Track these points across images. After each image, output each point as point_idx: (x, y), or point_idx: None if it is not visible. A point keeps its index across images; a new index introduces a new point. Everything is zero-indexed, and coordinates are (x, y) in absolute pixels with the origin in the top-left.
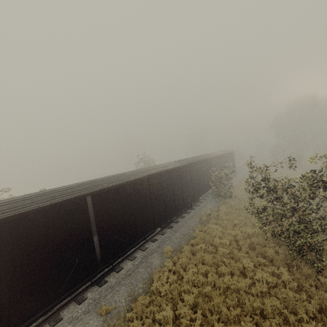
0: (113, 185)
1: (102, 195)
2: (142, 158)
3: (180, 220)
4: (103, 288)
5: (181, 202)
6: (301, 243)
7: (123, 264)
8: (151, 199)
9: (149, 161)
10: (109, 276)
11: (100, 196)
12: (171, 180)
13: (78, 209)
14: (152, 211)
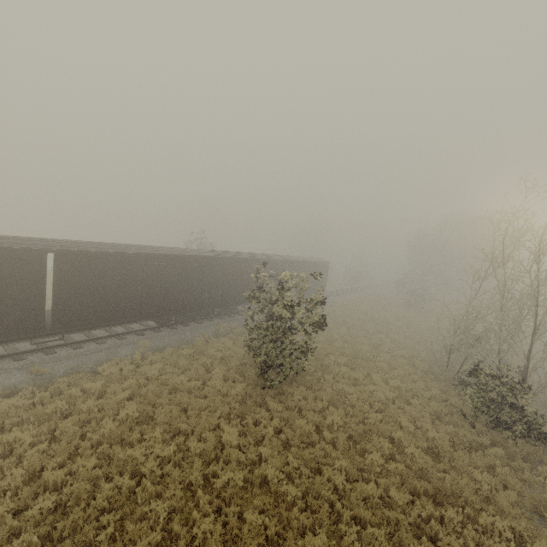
0: (88, 250)
1: (70, 258)
2: (199, 238)
3: (192, 325)
4: (48, 356)
5: (195, 301)
6: (262, 360)
7: (86, 345)
8: (144, 282)
9: (207, 246)
10: (62, 350)
11: (67, 258)
12: (185, 269)
13: (34, 262)
14: (141, 297)
